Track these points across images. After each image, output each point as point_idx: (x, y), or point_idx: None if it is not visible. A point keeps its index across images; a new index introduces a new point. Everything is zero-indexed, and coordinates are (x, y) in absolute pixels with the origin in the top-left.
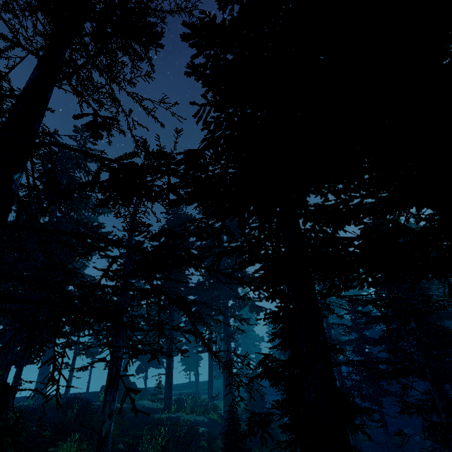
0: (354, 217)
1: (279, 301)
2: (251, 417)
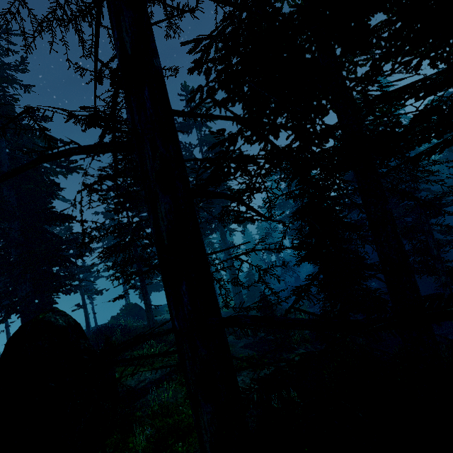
0: (416, 96)
1: (307, 198)
2: (294, 290)
